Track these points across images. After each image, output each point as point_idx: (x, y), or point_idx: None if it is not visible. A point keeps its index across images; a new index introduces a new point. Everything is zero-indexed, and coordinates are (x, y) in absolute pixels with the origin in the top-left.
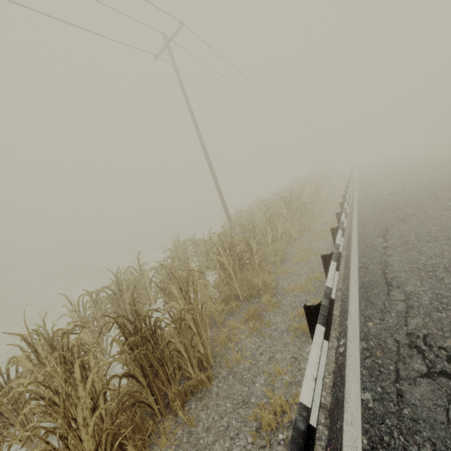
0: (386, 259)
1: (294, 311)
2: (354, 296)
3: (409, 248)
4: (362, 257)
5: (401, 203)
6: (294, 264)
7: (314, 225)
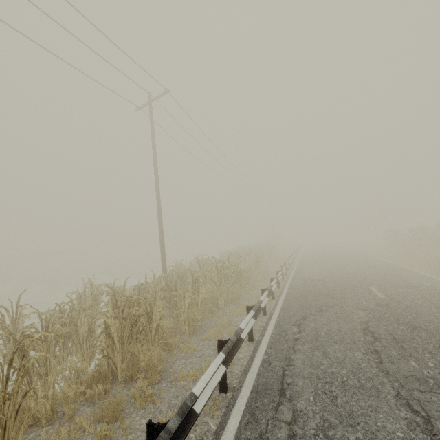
0: (292, 356)
1: (169, 412)
2: (241, 403)
3: (316, 346)
4: (271, 347)
5: (325, 291)
6: (204, 340)
7: (245, 295)
